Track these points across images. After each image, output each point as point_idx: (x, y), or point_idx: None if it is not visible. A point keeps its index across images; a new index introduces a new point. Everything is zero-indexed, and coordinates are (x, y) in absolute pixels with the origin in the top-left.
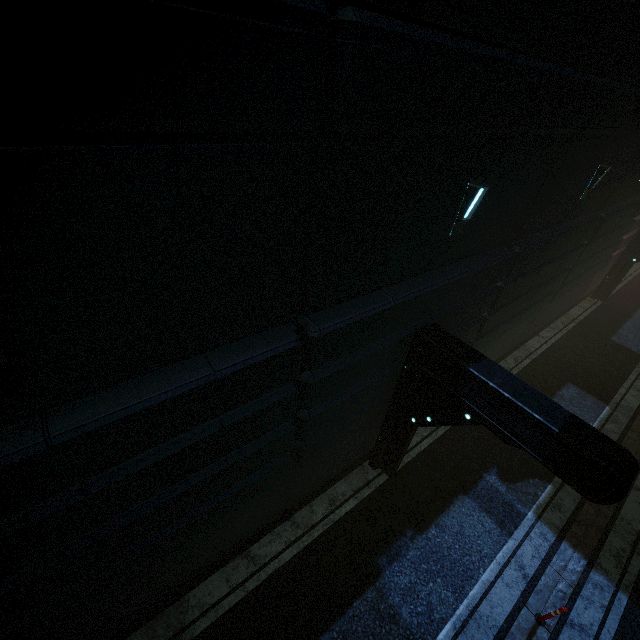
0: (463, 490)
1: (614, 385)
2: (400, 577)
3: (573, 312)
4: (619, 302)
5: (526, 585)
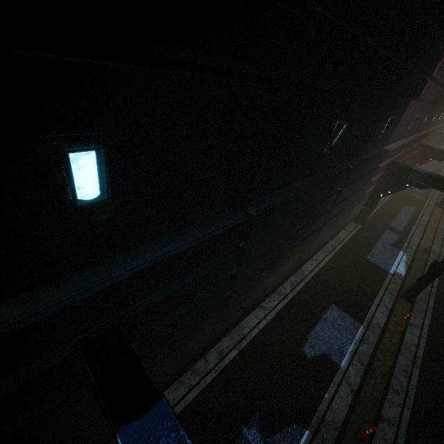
0: None
1: (367, 303)
2: None
3: (340, 235)
4: (373, 225)
5: None
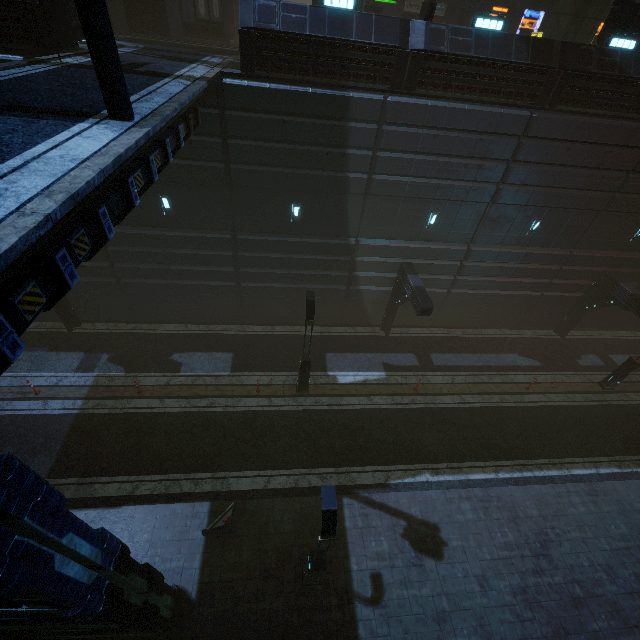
0: (87, 351)
1: (260, 369)
2: (22, 355)
3: (337, 328)
4: (402, 342)
5: (53, 385)
